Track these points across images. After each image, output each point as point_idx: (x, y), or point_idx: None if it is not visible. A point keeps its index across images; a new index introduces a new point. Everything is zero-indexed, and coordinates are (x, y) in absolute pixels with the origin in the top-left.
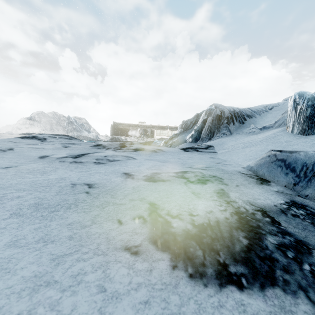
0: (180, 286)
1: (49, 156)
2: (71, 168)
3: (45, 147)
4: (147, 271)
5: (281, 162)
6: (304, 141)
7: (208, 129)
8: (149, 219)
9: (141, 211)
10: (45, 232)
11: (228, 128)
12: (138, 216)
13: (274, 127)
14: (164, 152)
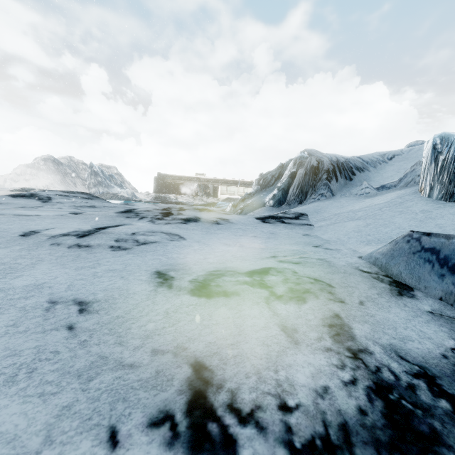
0: None
1: (40, 233)
2: (66, 259)
3: (42, 214)
4: None
5: (430, 254)
6: (452, 212)
7: (299, 188)
8: (185, 428)
9: (172, 395)
10: None
11: (329, 187)
12: (161, 413)
13: (399, 186)
14: (231, 224)
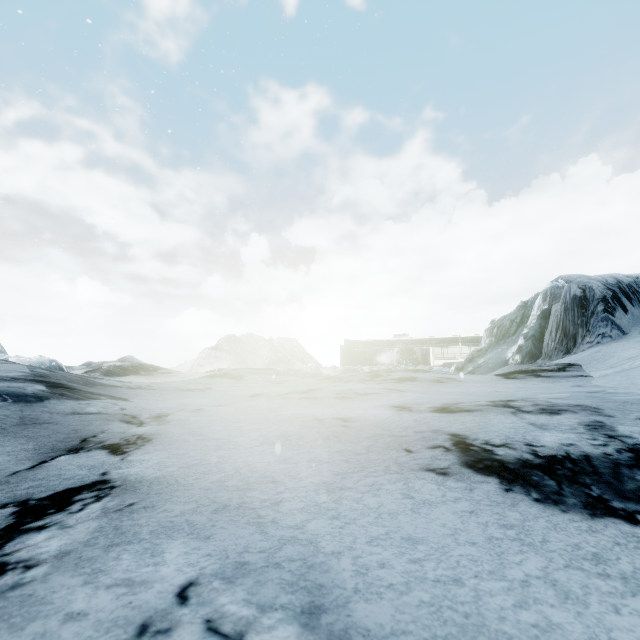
0: (520, 506)
1: (263, 394)
2: (304, 404)
3: (249, 385)
4: (465, 490)
5: None
6: None
7: (559, 330)
8: (454, 448)
9: (439, 442)
10: (312, 456)
11: (612, 322)
12: (435, 445)
13: None
14: (459, 382)
